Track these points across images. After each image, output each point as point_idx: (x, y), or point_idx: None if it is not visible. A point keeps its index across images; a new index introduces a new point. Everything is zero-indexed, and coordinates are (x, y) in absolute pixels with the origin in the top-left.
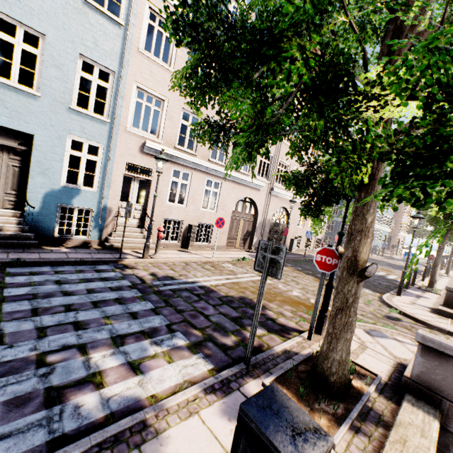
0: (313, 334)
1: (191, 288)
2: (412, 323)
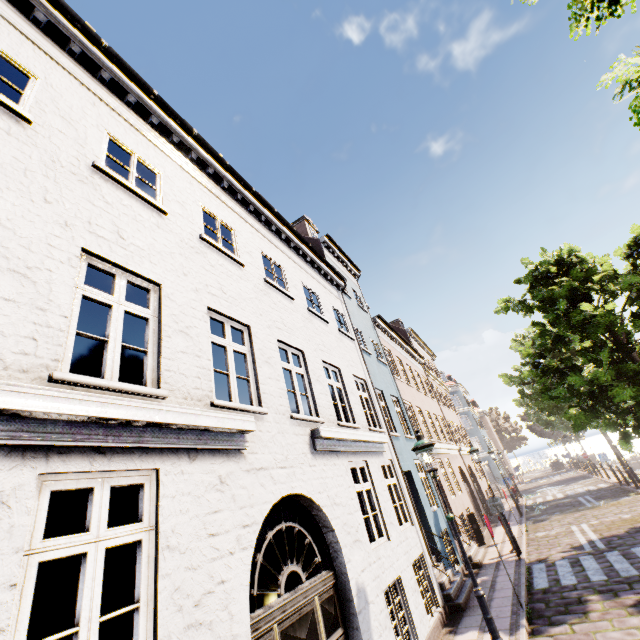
0: None
1: (605, 540)
2: None
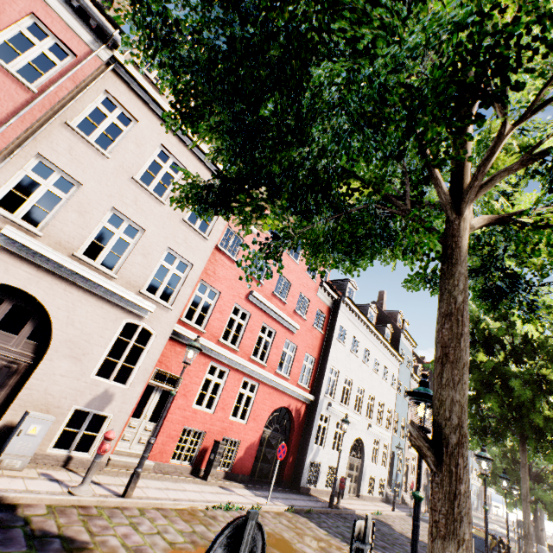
0: None
1: None
2: None
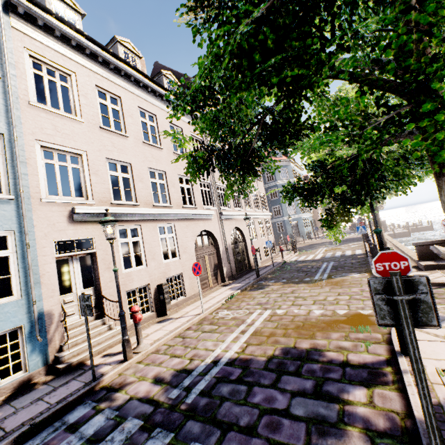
0: (406, 358)
1: (222, 373)
2: None
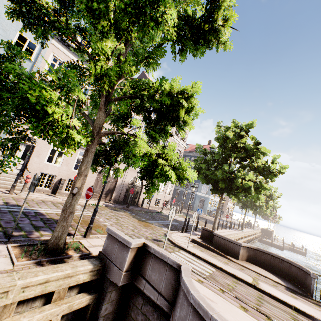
0: (81, 237)
1: (27, 211)
2: (167, 243)
